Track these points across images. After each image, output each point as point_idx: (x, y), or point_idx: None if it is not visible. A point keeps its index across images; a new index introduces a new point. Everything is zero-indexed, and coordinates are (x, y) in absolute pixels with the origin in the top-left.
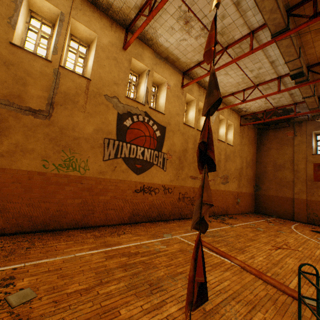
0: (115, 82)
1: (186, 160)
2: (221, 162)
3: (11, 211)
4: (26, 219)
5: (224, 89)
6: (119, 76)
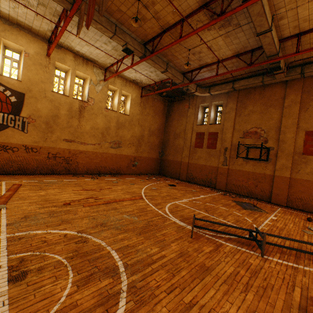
0: None
1: (58, 125)
2: (111, 129)
3: None
4: None
5: (102, 60)
6: None
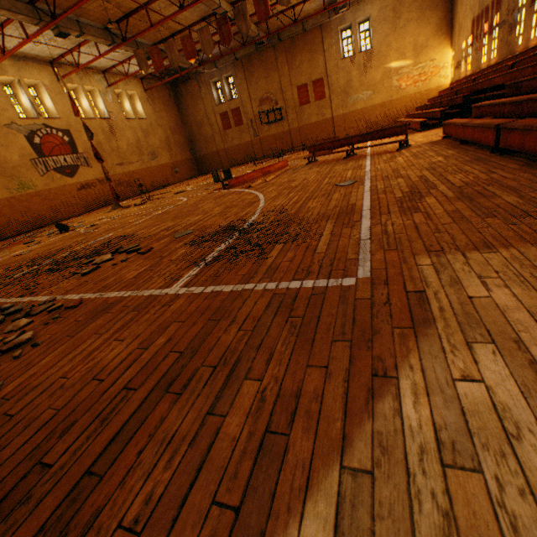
0: (4, 110)
1: (105, 152)
2: (142, 140)
3: (16, 222)
4: (27, 224)
5: (103, 65)
6: (2, 102)
